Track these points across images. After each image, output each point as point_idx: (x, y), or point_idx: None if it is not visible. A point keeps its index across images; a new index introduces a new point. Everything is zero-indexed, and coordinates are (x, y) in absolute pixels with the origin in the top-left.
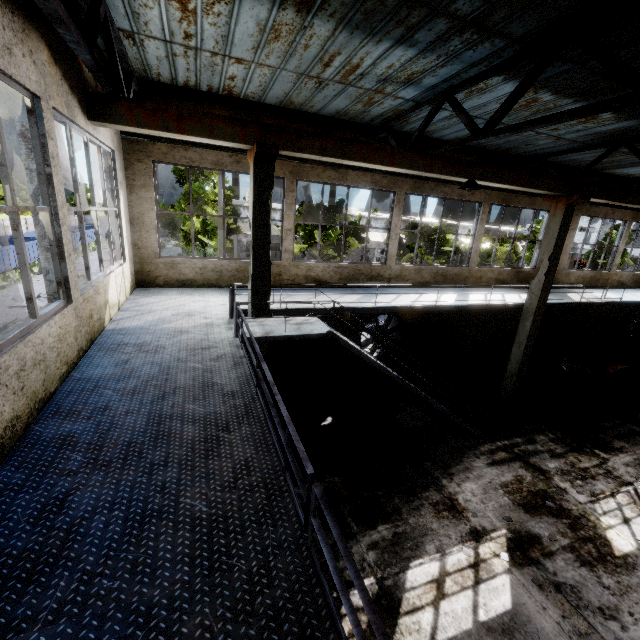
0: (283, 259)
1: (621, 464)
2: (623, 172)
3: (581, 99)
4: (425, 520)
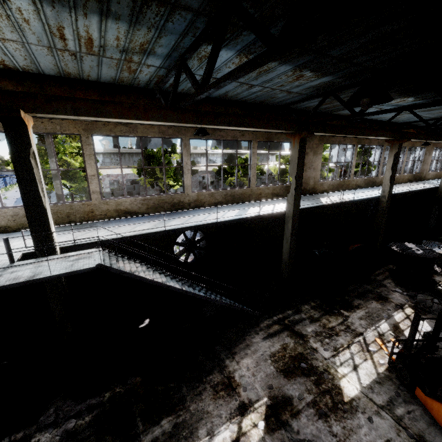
0: (92, 199)
1: (357, 318)
2: (345, 113)
3: (283, 62)
4: (204, 404)
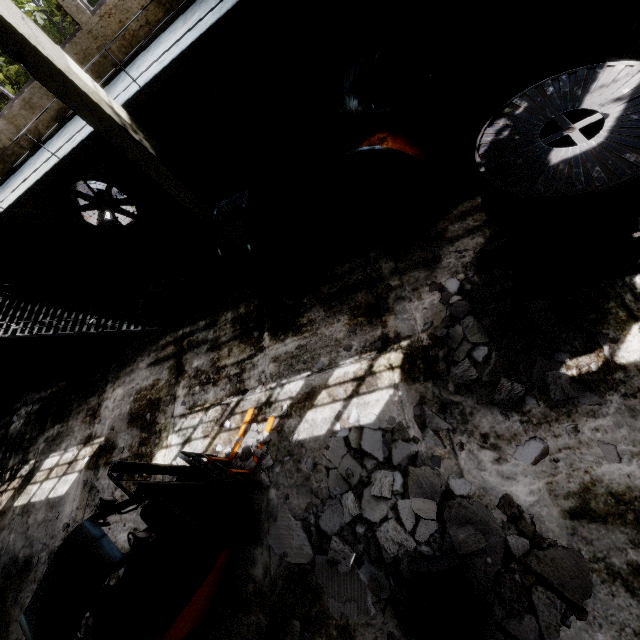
0: None
1: (269, 358)
2: None
3: None
4: (76, 423)
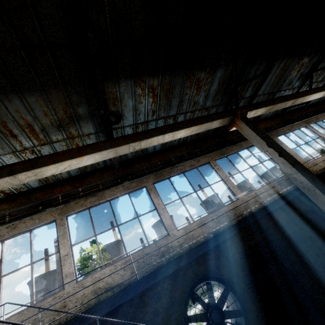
0: (65, 286)
1: None
2: (270, 112)
3: (172, 71)
4: None
